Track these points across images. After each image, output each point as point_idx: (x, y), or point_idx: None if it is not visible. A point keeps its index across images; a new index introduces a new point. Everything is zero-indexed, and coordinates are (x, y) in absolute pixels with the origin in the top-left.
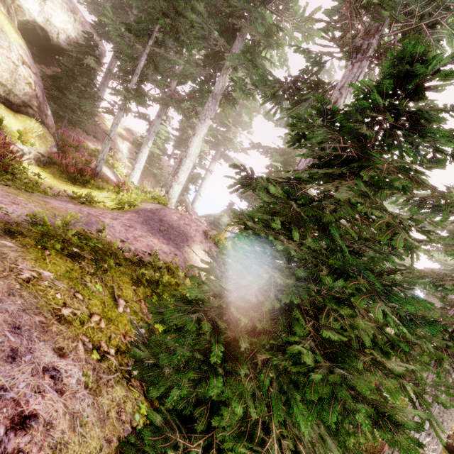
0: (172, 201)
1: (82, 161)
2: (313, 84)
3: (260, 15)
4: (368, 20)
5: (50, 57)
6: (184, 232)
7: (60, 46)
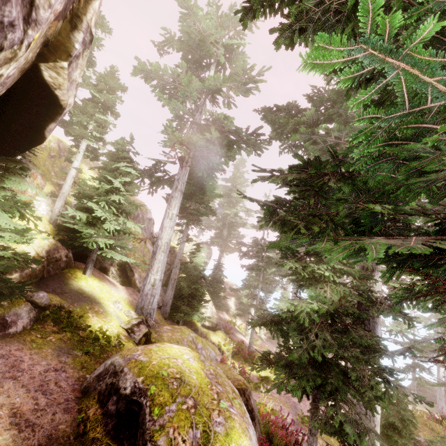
0: None
1: (241, 344)
2: None
3: None
4: None
5: None
6: None
7: None
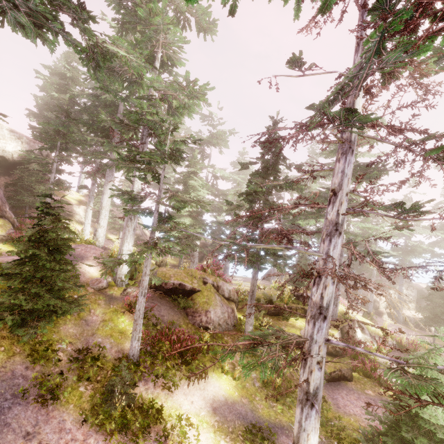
0: (99, 239)
1: None
2: None
3: None
4: (166, 109)
5: (11, 170)
6: (82, 256)
7: (16, 161)
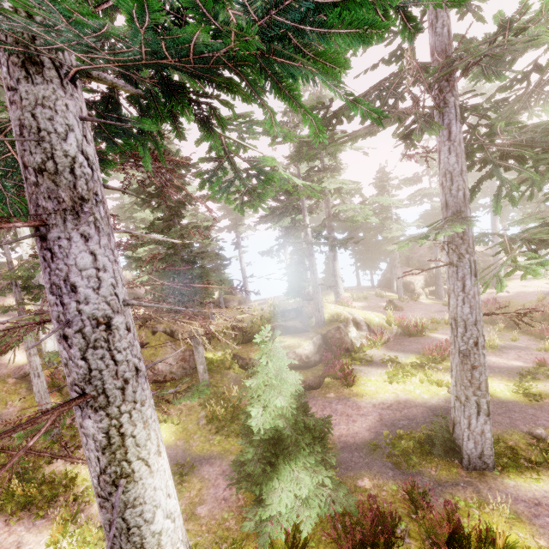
0: None
1: None
2: None
3: None
4: None
5: None
6: None
7: None
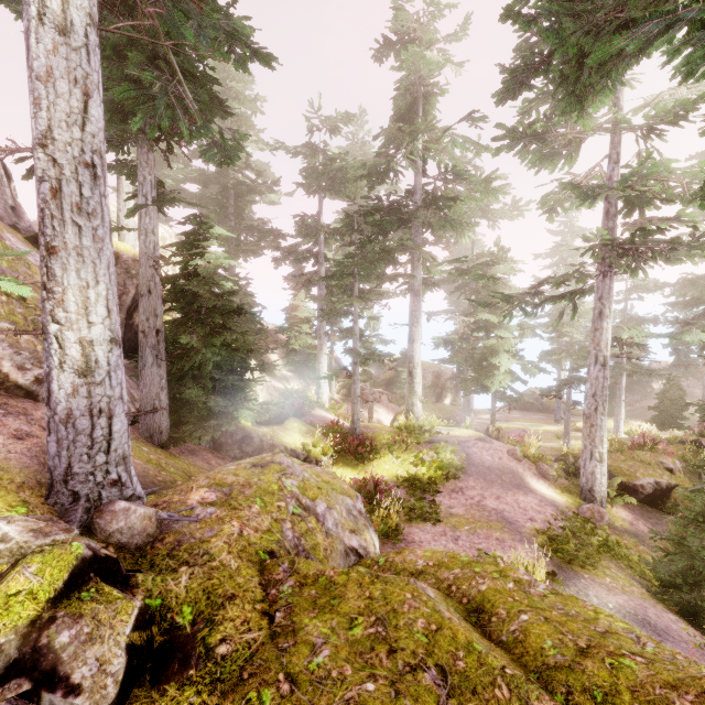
0: (421, 418)
1: (337, 430)
2: (554, 281)
3: (460, 220)
4: (569, 192)
5: None
6: (510, 468)
7: None
